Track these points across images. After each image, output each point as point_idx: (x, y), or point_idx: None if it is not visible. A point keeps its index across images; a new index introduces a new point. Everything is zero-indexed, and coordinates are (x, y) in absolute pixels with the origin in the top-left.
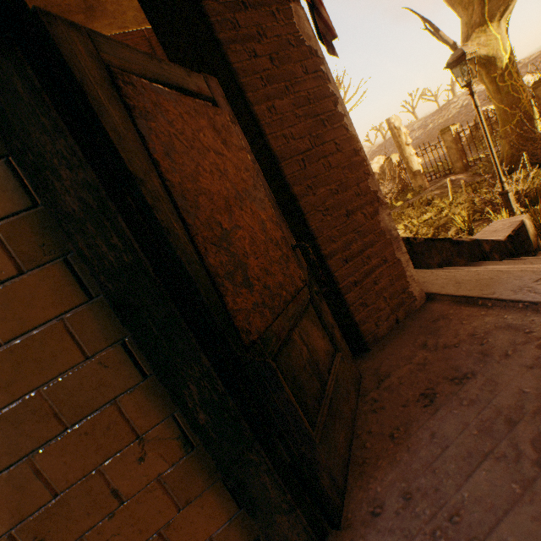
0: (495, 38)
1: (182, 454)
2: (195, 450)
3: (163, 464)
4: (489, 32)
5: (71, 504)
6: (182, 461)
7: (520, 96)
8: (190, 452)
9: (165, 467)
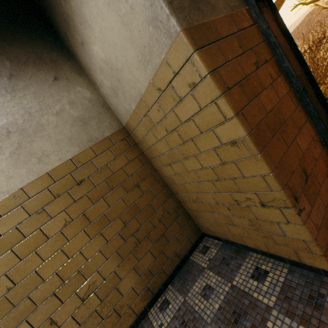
0: None
1: (321, 148)
2: (324, 147)
3: (319, 150)
4: None
5: (306, 159)
6: (322, 151)
7: None
8: (323, 148)
9: (320, 152)
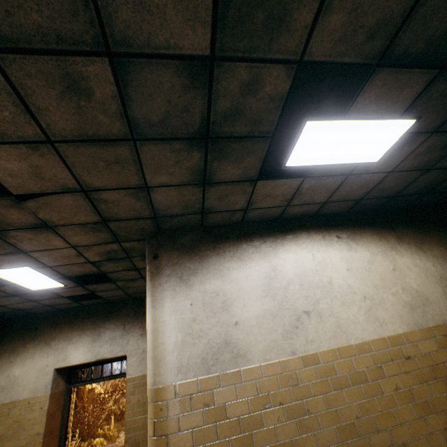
0: None
1: None
2: None
3: None
4: None
5: None
6: None
7: (85, 395)
8: None
9: None
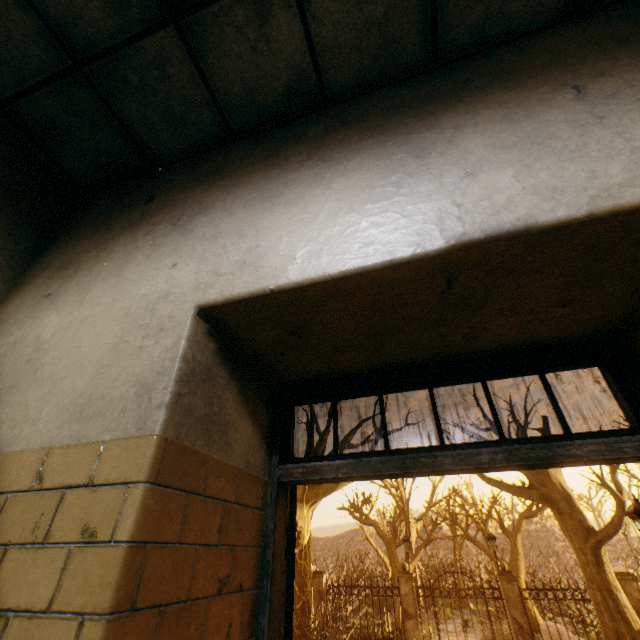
0: (305, 517)
1: None
2: None
3: None
4: (303, 510)
5: None
6: None
7: (307, 580)
8: None
9: None
